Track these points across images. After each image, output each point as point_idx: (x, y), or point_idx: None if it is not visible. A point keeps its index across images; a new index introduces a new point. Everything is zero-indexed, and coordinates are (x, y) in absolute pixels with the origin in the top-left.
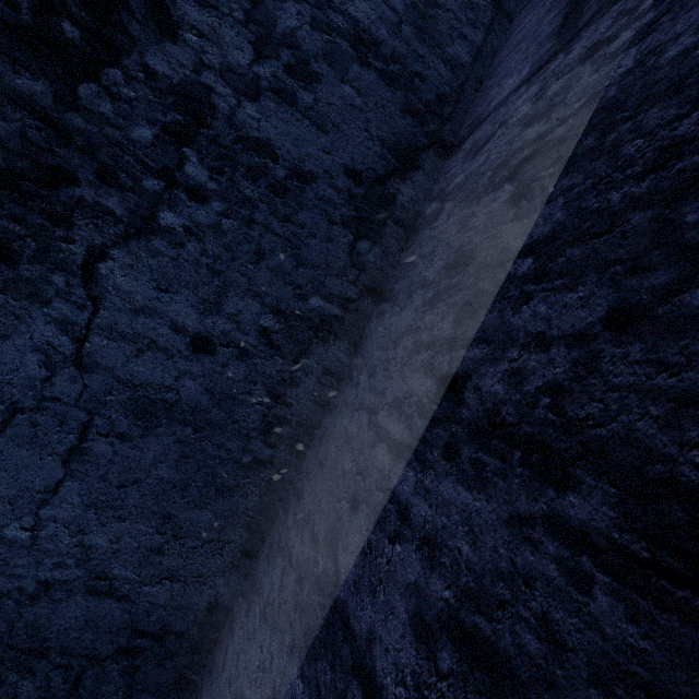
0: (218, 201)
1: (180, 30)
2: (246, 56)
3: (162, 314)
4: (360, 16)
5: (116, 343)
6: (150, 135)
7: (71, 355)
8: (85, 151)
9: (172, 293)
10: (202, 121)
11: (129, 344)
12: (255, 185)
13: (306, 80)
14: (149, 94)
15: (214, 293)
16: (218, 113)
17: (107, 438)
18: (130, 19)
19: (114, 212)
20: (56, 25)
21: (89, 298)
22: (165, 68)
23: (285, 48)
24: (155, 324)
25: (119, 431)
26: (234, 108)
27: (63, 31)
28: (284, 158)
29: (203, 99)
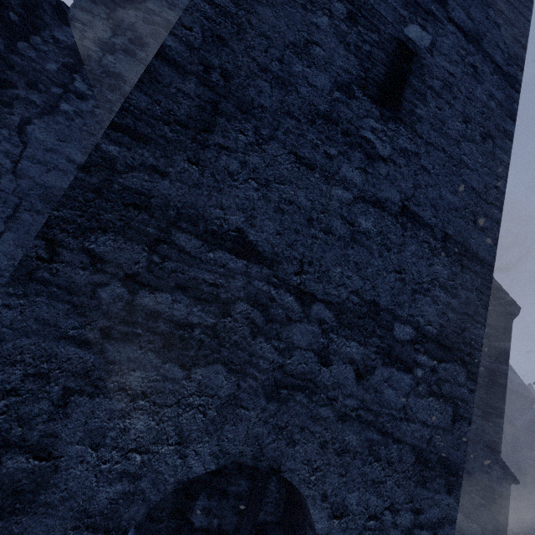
0: (93, 100)
1: (72, 21)
2: (107, 34)
3: (61, 152)
4: (171, 18)
5: (35, 165)
6: (55, 68)
7: (11, 169)
8: (21, 73)
9: (67, 143)
10: (84, 63)
11: (43, 166)
12: (113, 93)
13: (141, 46)
14: (55, 49)
15: (91, 144)
16: (93, 59)
17: (30, 212)
18: (45, 14)
19: (35, 102)
20: (6, 14)
21: (21, 142)
22: (64, 38)
23: (129, 31)
24: (57, 158)
25: (36, 209)
26: (101, 57)
27: (10, 17)
28: (130, 82)
29: (84, 53)
